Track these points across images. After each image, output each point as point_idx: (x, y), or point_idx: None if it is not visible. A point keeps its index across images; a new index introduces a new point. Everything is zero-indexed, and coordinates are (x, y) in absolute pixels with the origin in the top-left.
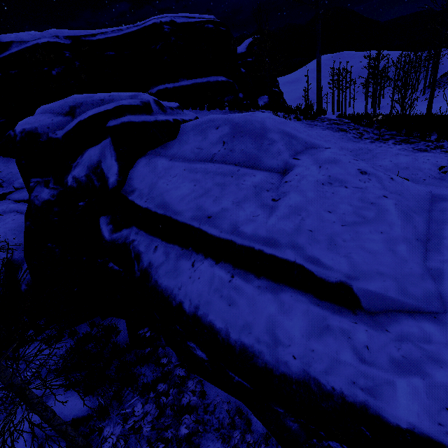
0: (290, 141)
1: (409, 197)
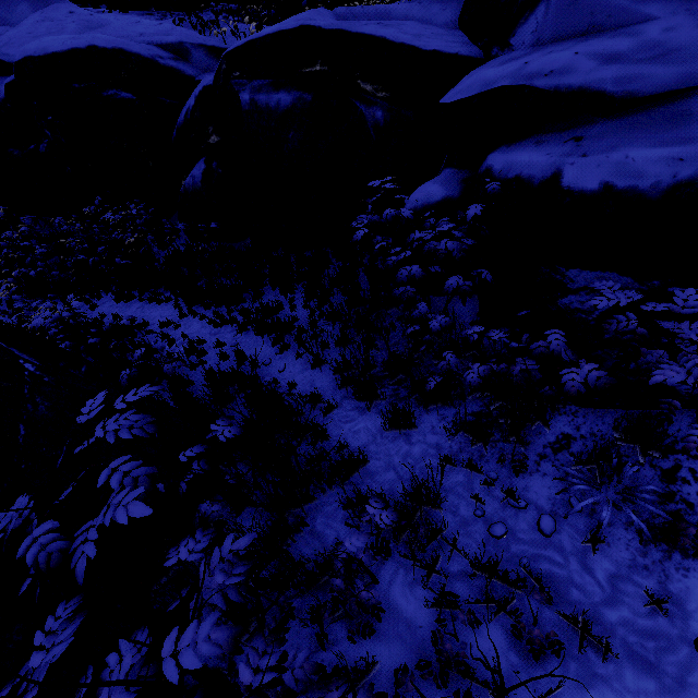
0: (33, 2)
1: (96, 23)
